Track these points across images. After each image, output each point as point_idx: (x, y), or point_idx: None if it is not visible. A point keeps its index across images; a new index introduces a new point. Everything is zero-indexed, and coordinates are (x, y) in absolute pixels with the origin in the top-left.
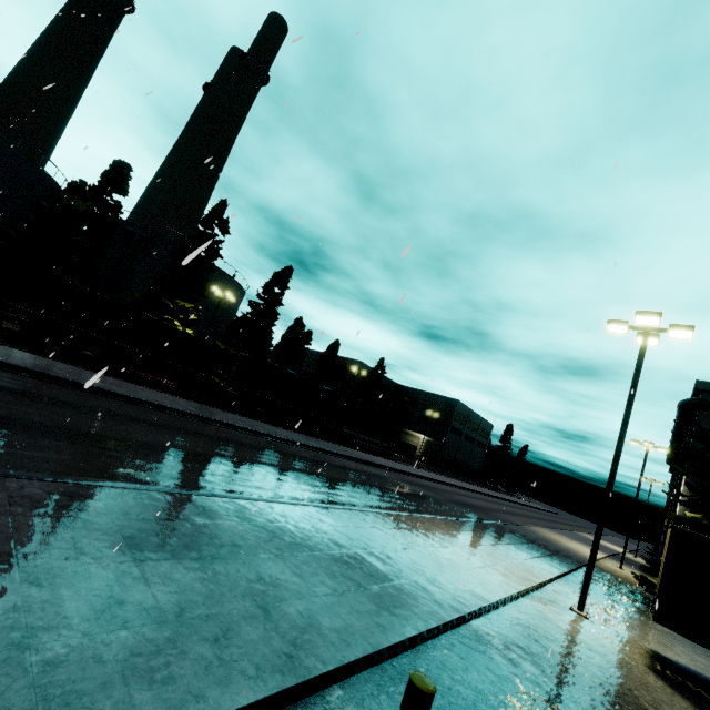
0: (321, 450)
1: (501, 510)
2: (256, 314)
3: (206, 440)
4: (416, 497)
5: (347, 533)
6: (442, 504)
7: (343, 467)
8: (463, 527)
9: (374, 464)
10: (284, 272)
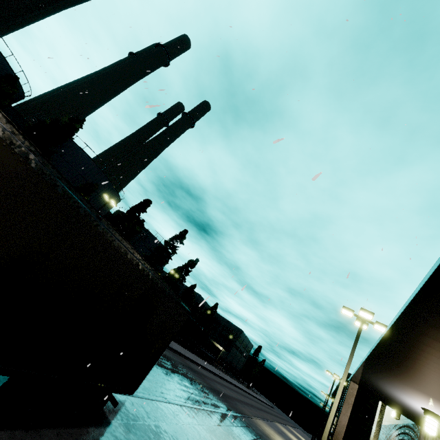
0: (204, 368)
1: (261, 408)
2: (178, 278)
3: (199, 375)
4: (243, 403)
5: (259, 429)
6: (249, 407)
7: (218, 382)
8: (267, 425)
9: (217, 374)
10: (195, 261)
